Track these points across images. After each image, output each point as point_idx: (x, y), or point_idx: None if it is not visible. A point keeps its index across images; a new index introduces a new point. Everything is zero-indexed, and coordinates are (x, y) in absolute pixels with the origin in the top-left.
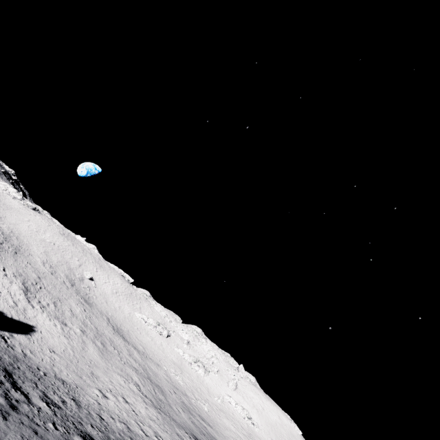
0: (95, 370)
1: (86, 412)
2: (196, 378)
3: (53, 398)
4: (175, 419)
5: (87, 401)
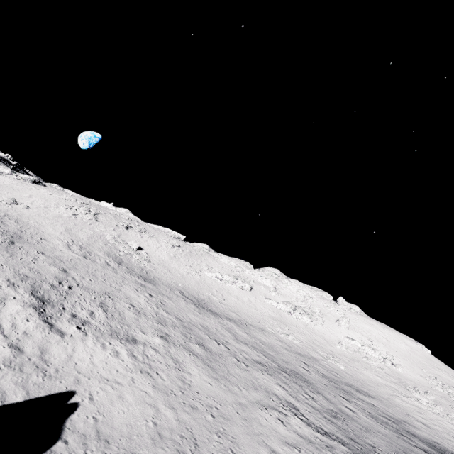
0: (232, 435)
1: None
2: (305, 328)
3: None
4: None
5: None
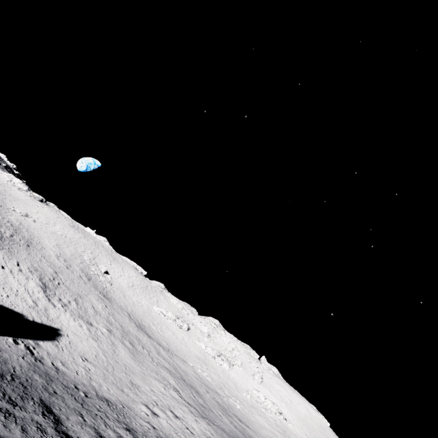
0: (133, 377)
1: None
2: (222, 373)
3: (108, 436)
4: (223, 428)
5: (141, 427)
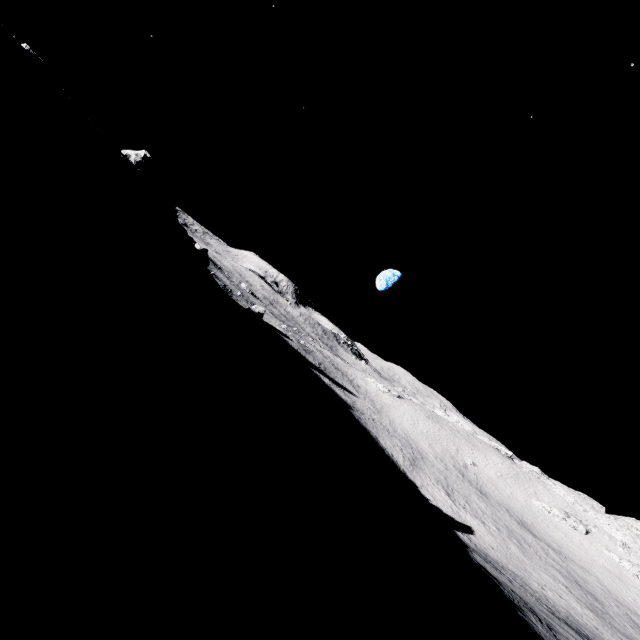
0: (525, 566)
1: (538, 594)
2: None
3: (518, 582)
4: (618, 628)
5: (534, 589)
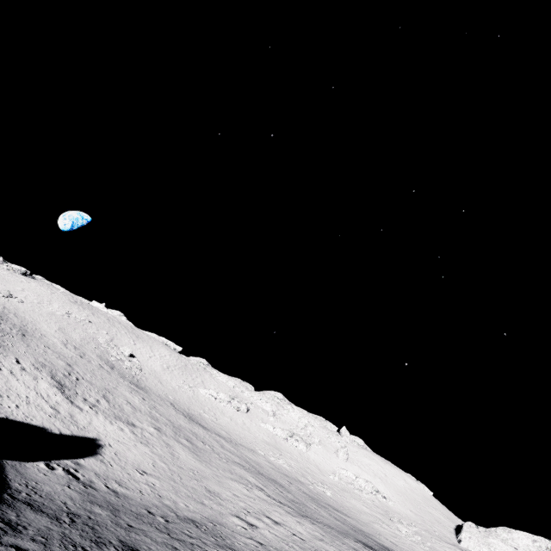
0: (207, 483)
1: None
2: (300, 456)
3: None
4: (328, 523)
5: (247, 547)
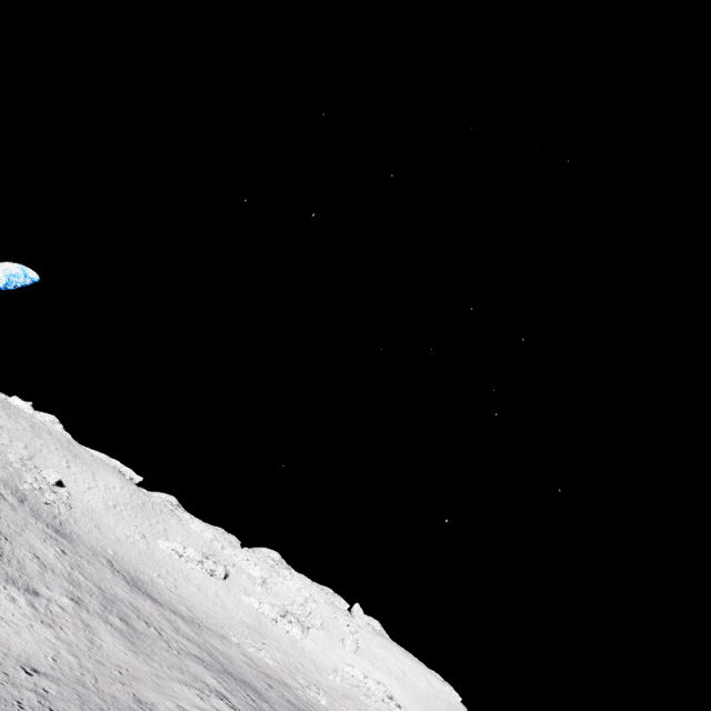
0: (138, 688)
1: None
2: (291, 646)
3: None
4: None
5: None
